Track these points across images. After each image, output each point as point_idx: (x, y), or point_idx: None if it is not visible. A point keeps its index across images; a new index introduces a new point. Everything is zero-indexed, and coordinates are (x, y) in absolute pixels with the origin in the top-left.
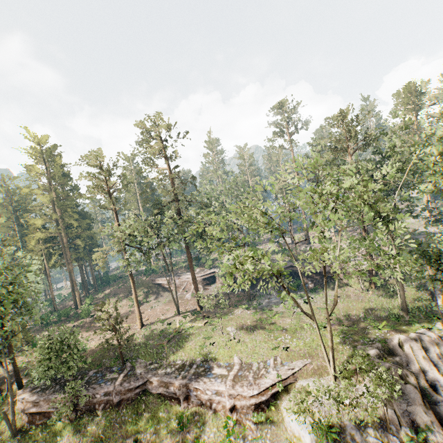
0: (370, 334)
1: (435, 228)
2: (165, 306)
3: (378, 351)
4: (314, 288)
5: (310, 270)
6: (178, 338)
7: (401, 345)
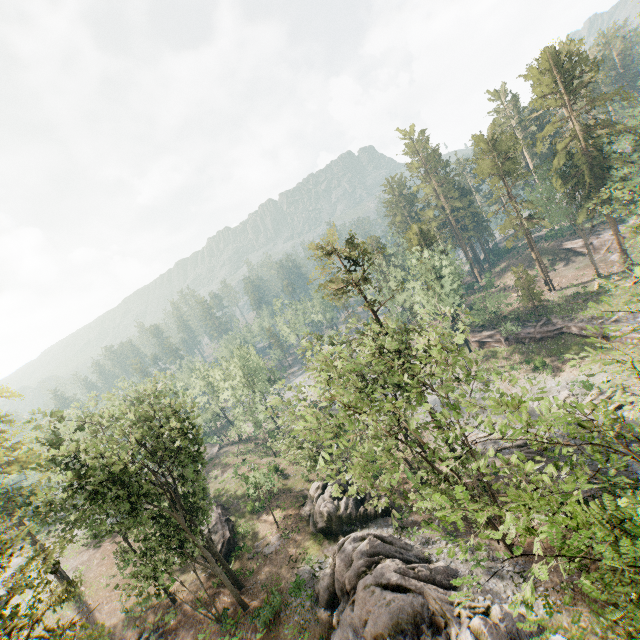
0: None
1: None
2: (578, 272)
3: None
4: None
5: None
6: (595, 298)
7: None
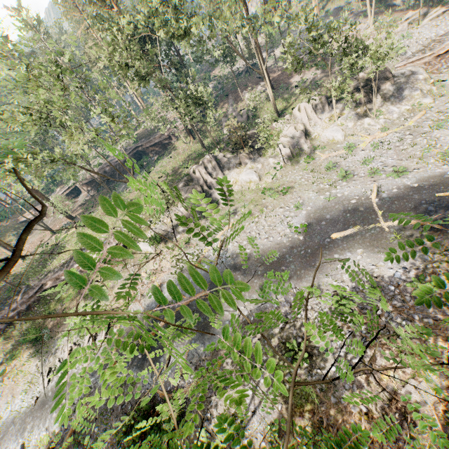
0: (183, 174)
1: (237, 65)
2: (41, 235)
3: (184, 182)
4: (157, 158)
5: (150, 145)
6: (57, 249)
7: (195, 171)
